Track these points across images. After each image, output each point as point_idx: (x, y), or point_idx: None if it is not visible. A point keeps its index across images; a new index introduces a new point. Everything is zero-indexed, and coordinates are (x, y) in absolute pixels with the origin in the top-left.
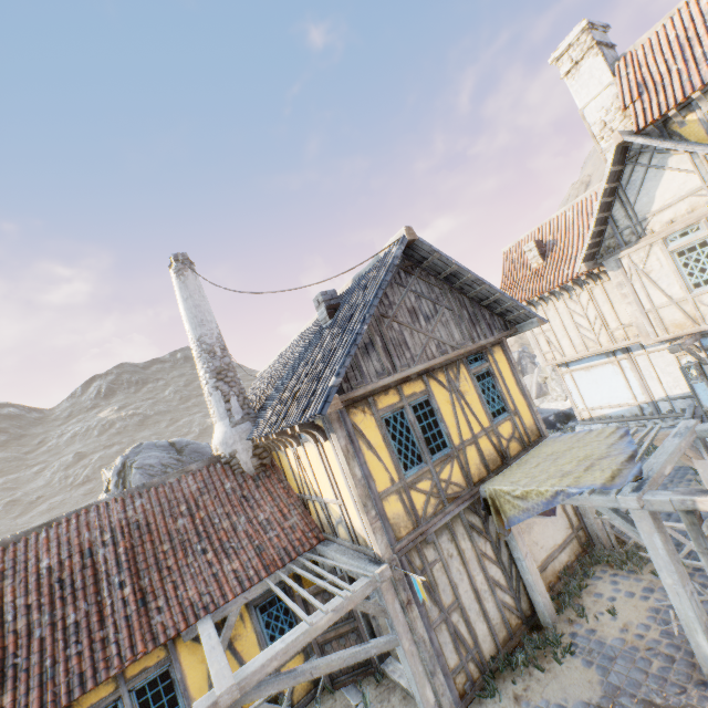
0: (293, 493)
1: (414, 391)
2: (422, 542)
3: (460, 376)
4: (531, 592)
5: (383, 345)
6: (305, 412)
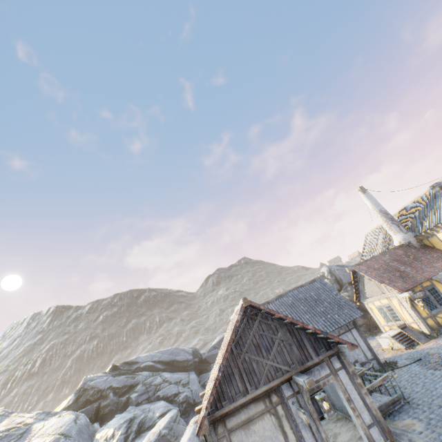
0: (441, 250)
1: None
2: None
3: None
4: None
5: None
6: None
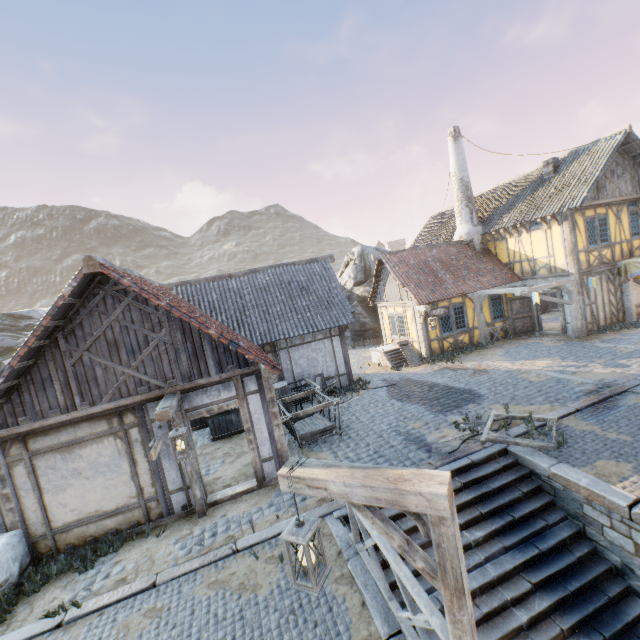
0: (502, 262)
1: (600, 212)
2: (588, 275)
3: (622, 211)
4: (627, 310)
5: (596, 187)
6: (561, 208)
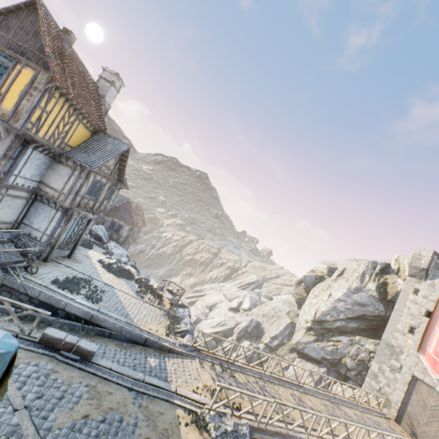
0: None
1: None
2: None
3: None
4: None
5: None
6: None
